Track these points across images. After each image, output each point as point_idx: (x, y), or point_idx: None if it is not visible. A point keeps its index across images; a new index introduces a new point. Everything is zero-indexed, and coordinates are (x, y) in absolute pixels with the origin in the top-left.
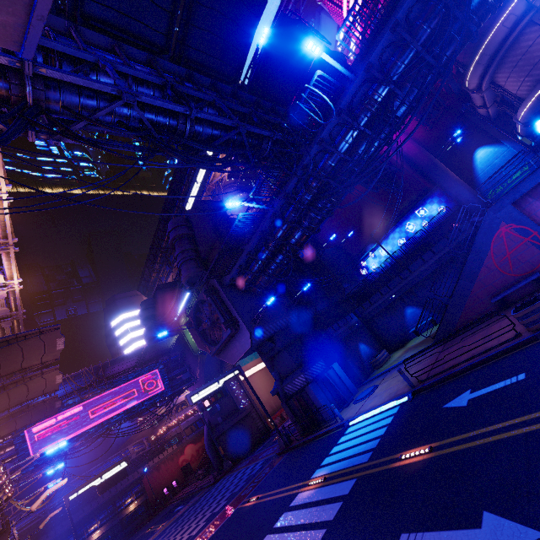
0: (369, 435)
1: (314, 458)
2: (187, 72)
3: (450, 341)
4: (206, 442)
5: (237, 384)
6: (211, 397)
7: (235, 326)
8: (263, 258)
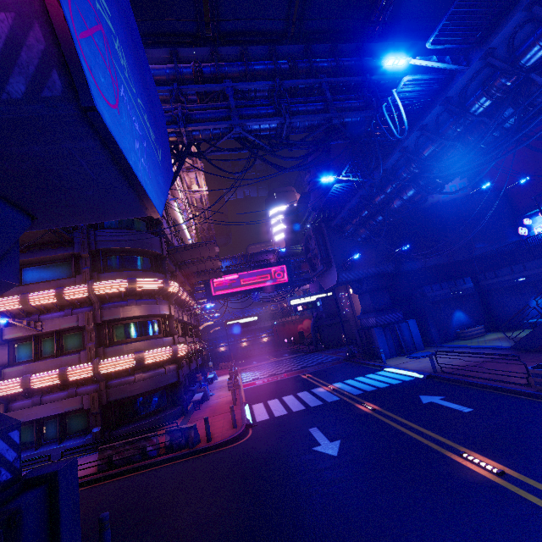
0: (377, 383)
1: (347, 375)
2: (305, 47)
3: (522, 354)
4: (311, 326)
5: (346, 295)
6: (304, 305)
7: (328, 265)
8: (362, 216)
